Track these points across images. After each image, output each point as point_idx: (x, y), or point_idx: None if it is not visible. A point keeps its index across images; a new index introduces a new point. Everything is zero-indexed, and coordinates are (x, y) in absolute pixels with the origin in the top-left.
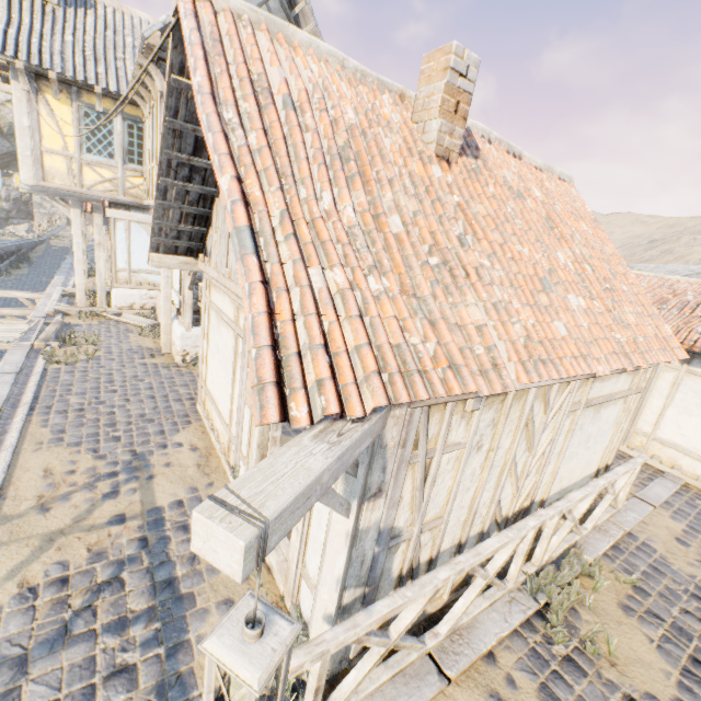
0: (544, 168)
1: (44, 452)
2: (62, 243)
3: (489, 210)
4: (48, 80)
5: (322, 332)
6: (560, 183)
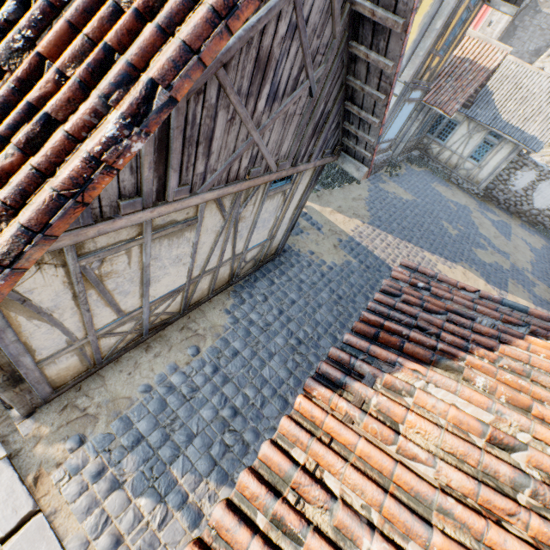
0: None
1: None
2: None
3: None
4: None
5: None
6: None
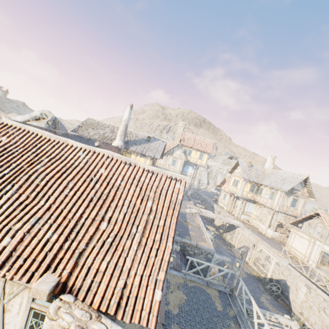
0: None
1: (274, 249)
2: None
3: None
4: (248, 181)
5: None
6: None
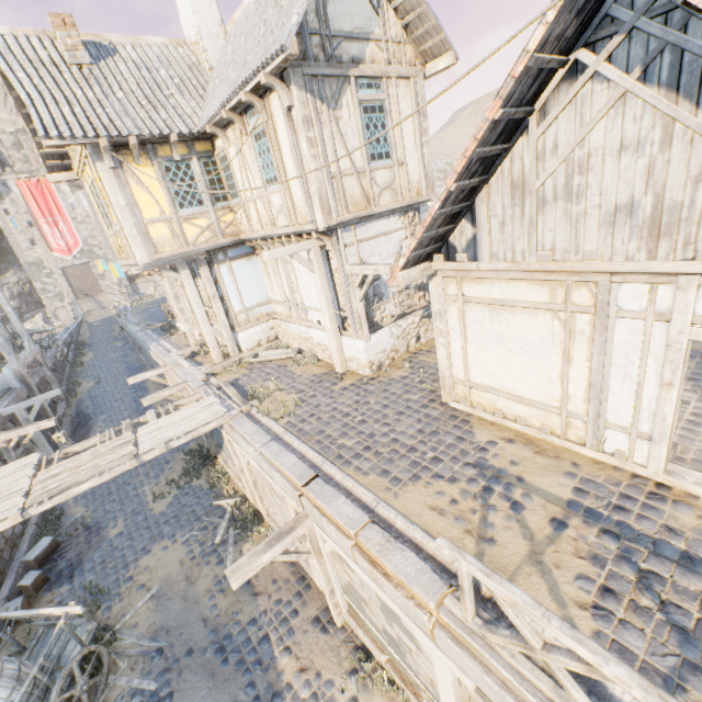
0: None
1: (404, 495)
2: (98, 317)
3: None
4: (125, 148)
5: None
6: None
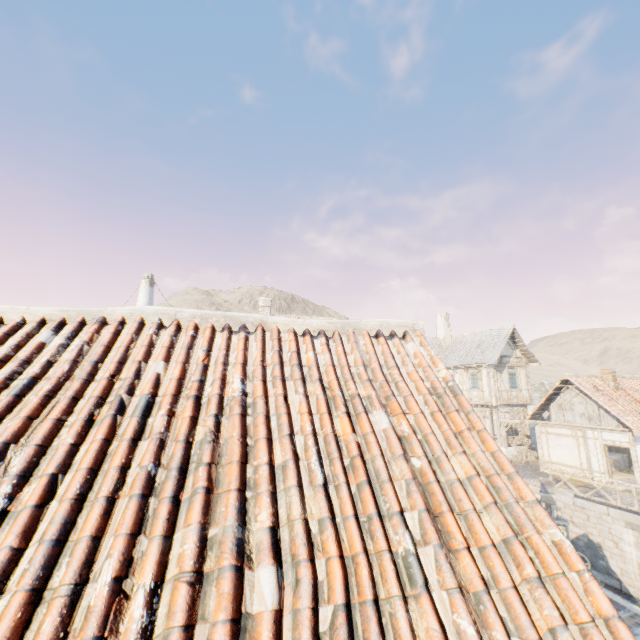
0: (631, 376)
1: (531, 479)
2: None
3: (634, 398)
4: None
5: (637, 426)
6: (639, 379)
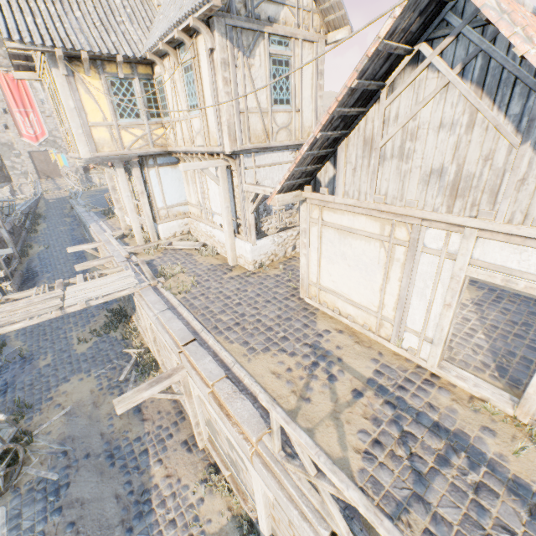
0: None
1: (255, 361)
2: (54, 195)
3: None
4: (78, 60)
5: None
6: None
